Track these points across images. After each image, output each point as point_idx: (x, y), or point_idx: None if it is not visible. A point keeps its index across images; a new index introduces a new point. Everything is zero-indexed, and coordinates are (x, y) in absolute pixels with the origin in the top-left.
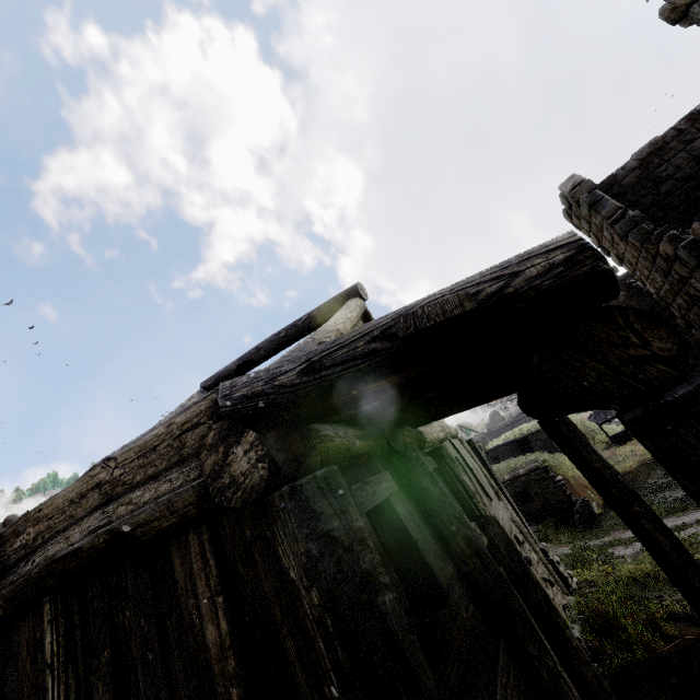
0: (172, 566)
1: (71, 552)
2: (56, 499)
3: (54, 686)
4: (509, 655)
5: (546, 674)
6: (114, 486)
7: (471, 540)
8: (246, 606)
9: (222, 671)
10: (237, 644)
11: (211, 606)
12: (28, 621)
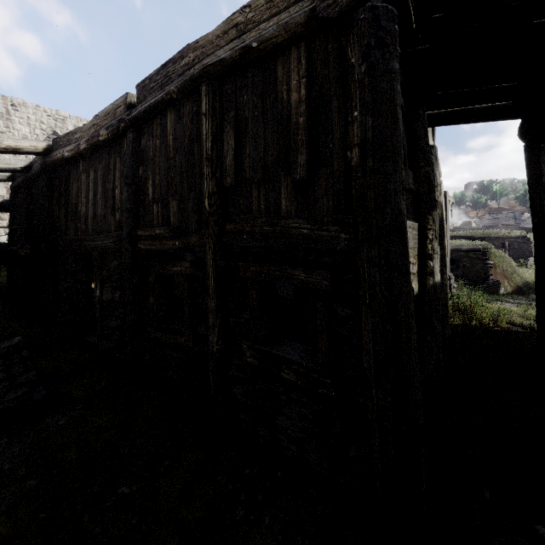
0: (276, 70)
1: (218, 61)
2: (208, 35)
3: (206, 122)
4: (416, 230)
5: (430, 247)
6: (247, 24)
7: (429, 176)
8: (316, 87)
9: (297, 112)
10: (308, 101)
11: (297, 84)
12: (189, 103)
